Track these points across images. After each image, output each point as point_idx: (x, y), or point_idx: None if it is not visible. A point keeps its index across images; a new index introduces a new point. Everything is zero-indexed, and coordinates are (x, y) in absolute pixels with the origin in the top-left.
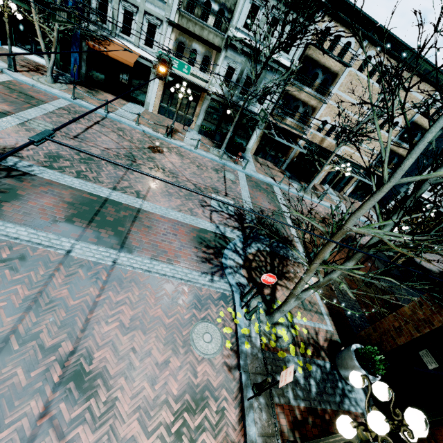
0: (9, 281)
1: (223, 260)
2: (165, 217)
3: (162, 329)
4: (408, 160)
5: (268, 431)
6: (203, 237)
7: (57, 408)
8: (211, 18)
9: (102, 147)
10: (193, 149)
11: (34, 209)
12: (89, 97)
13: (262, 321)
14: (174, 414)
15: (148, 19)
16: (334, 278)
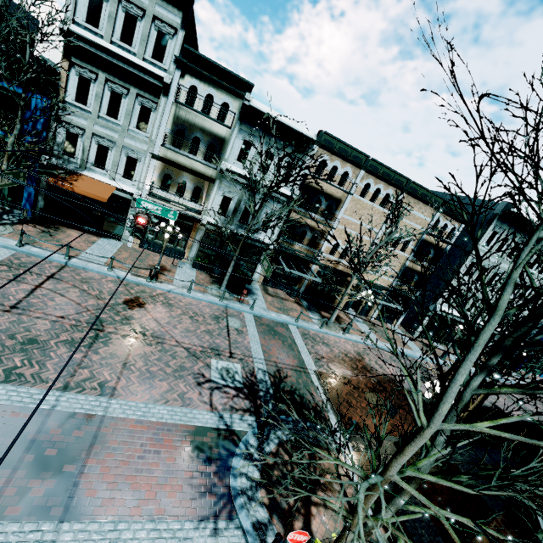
0: None
1: (232, 481)
2: (144, 421)
3: None
4: (444, 404)
5: None
6: (201, 442)
7: None
8: (201, 152)
9: (54, 316)
10: (185, 292)
11: None
12: (44, 239)
13: None
14: None
15: (127, 153)
16: None
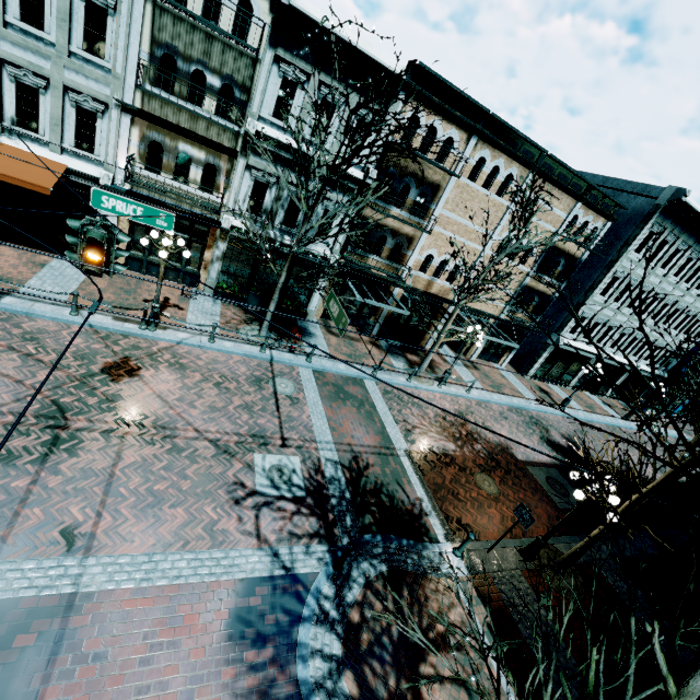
0: None
1: (300, 670)
2: (147, 590)
3: None
4: None
5: None
6: (246, 609)
7: None
8: (209, 100)
9: None
10: (206, 342)
11: None
12: None
13: None
14: None
15: (75, 101)
16: None
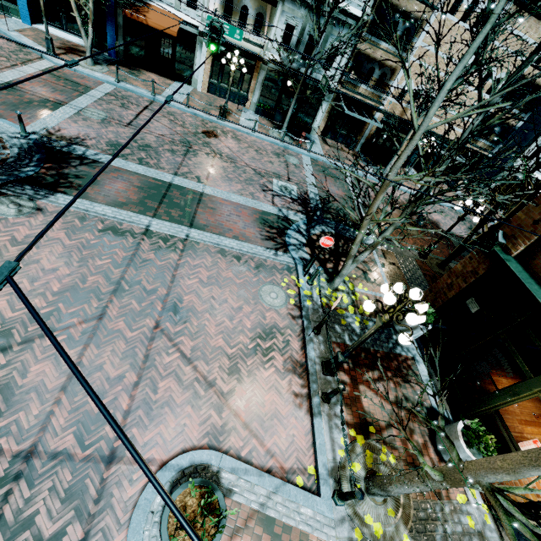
0: (109, 246)
1: (287, 239)
2: (228, 201)
3: (234, 287)
4: (432, 109)
5: (325, 356)
6: (266, 218)
7: (165, 325)
8: None
9: (157, 134)
10: (250, 131)
11: (111, 192)
12: (132, 78)
13: (324, 287)
14: (249, 339)
15: None
16: (386, 235)
